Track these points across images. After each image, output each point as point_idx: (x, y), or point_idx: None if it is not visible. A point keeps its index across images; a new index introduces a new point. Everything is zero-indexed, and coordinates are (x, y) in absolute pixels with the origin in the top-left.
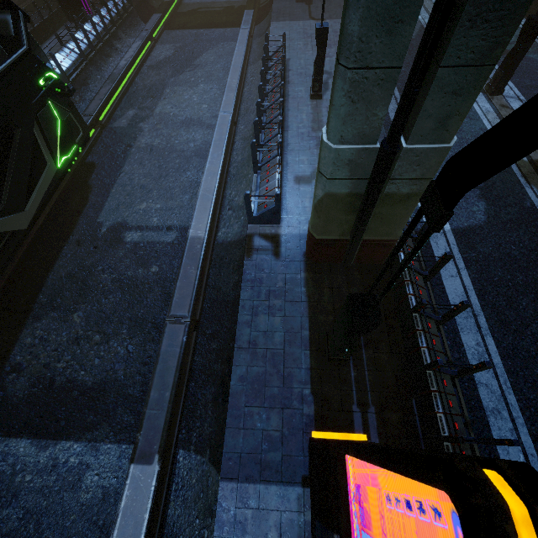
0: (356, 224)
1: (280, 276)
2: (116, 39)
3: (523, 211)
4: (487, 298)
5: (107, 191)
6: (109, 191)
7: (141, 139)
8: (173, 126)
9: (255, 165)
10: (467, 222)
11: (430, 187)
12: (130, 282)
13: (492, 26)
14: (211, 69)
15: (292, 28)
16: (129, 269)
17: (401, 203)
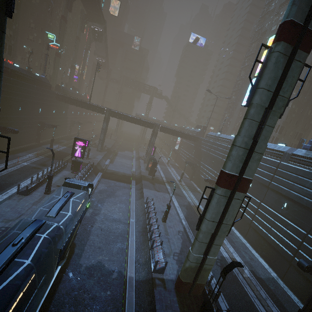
0: (195, 276)
1: (168, 298)
2: (86, 179)
3: (233, 276)
4: (234, 311)
5: (83, 247)
6: (84, 247)
7: (96, 223)
8: (109, 220)
9: (151, 247)
10: (220, 279)
11: (221, 272)
12: (98, 300)
13: (220, 240)
14: (121, 198)
15: (150, 192)
16: (97, 292)
17: (206, 271)
